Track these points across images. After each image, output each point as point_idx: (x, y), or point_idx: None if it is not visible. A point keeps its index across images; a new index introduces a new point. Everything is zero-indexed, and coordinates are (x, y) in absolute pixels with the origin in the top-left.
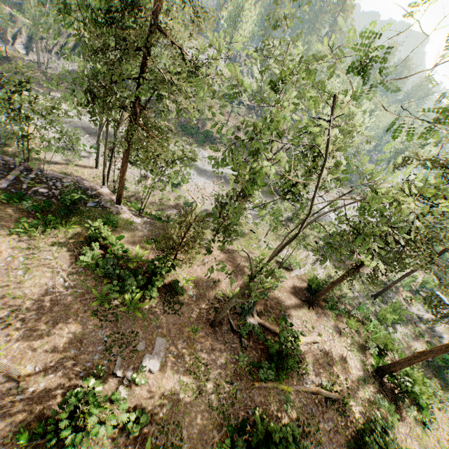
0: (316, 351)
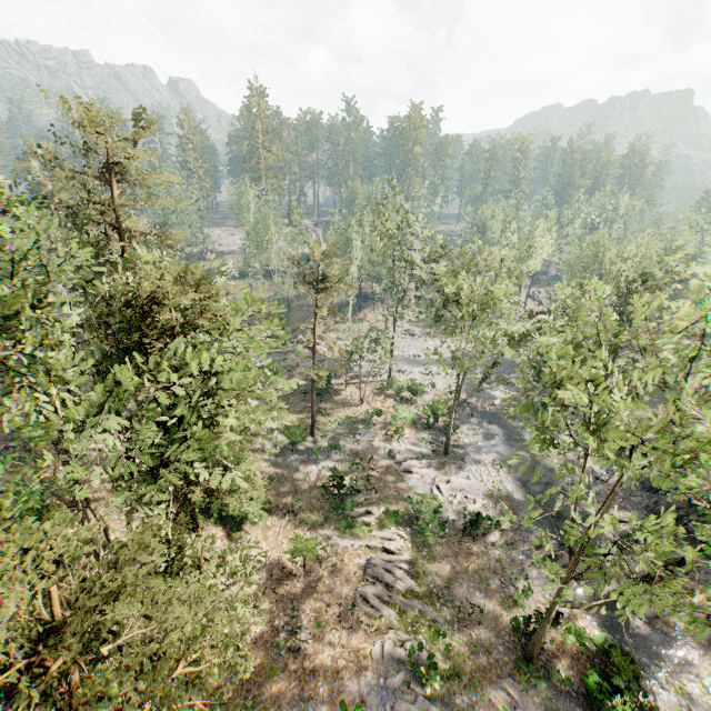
0: (92, 454)
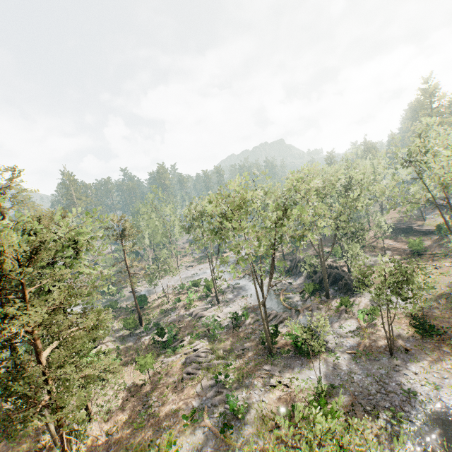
0: None
